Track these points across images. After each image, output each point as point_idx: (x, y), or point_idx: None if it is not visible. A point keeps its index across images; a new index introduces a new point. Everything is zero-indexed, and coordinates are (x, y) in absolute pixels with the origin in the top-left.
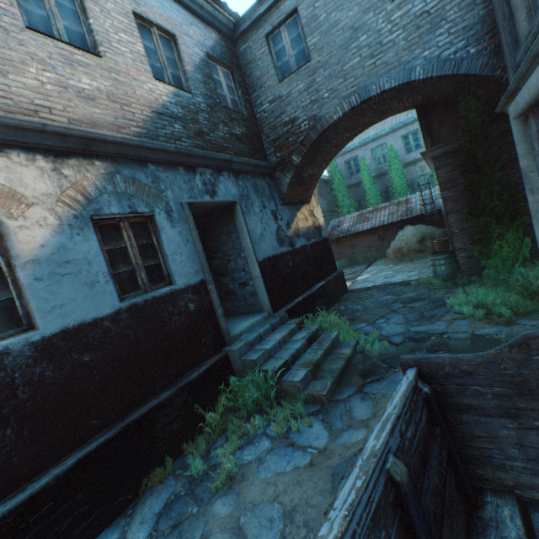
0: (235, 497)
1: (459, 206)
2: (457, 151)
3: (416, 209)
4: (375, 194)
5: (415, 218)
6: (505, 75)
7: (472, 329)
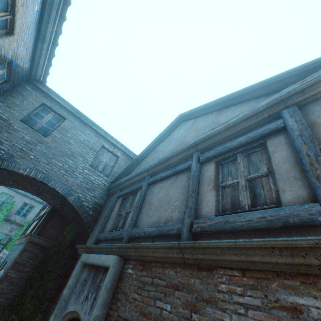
0: None
1: (9, 289)
2: (45, 247)
3: None
4: None
5: None
6: (91, 233)
7: None
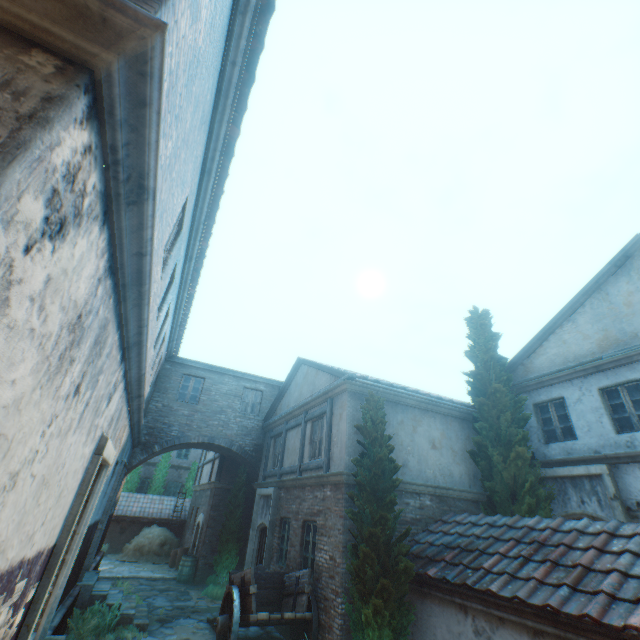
0: None
1: (216, 524)
2: (228, 489)
3: (167, 511)
4: (136, 478)
5: (162, 520)
6: (259, 471)
7: (208, 605)
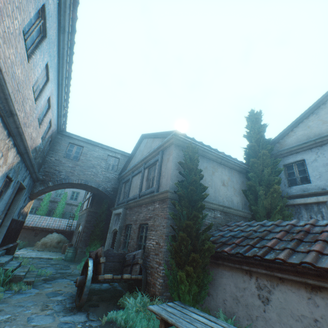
0: (7, 303)
1: (88, 231)
2: (96, 212)
3: (63, 226)
4: (45, 209)
5: (60, 230)
6: (115, 202)
7: (79, 272)
